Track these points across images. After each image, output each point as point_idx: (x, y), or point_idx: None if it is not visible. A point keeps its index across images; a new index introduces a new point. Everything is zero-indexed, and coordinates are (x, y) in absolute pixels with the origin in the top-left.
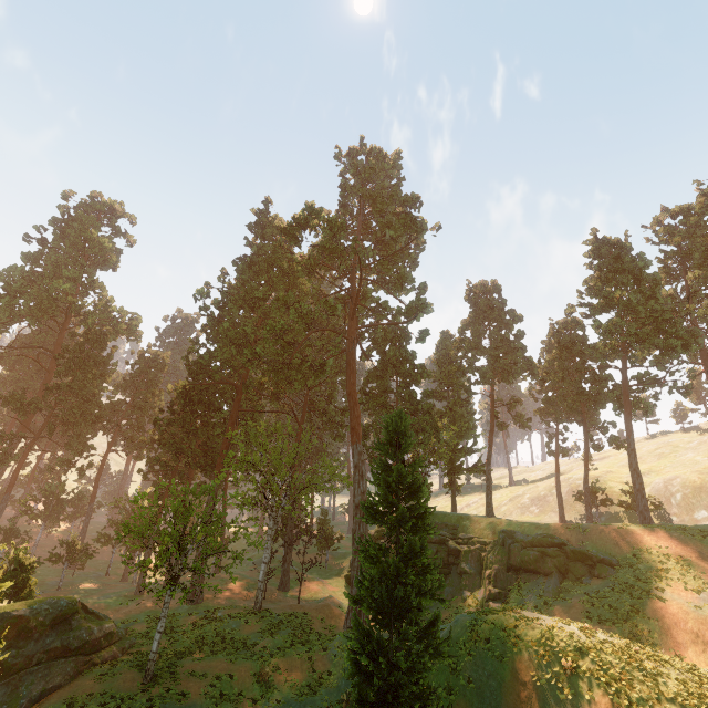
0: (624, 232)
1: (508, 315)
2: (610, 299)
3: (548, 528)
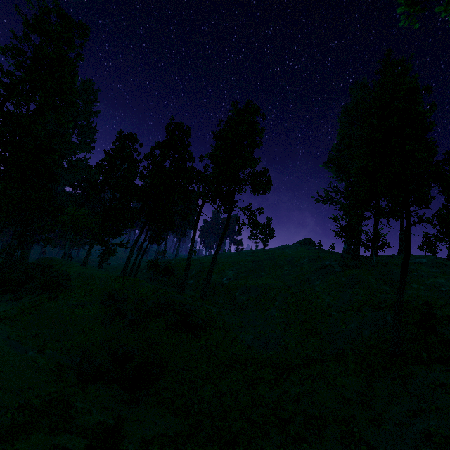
0: (180, 122)
1: (128, 157)
2: (152, 158)
3: (77, 271)
